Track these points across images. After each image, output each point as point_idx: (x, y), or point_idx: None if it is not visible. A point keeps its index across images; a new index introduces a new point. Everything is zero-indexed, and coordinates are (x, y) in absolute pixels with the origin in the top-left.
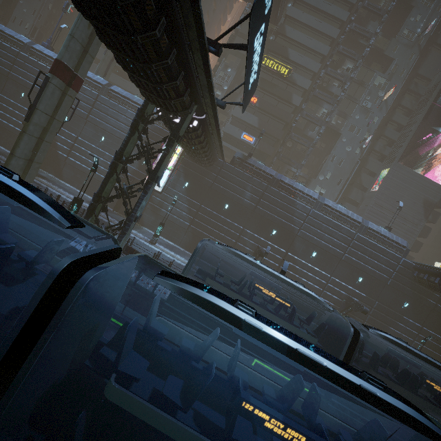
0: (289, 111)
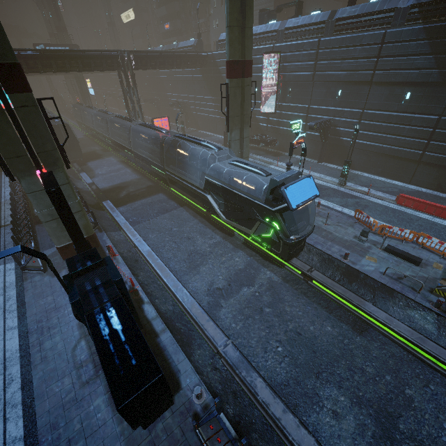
0: None
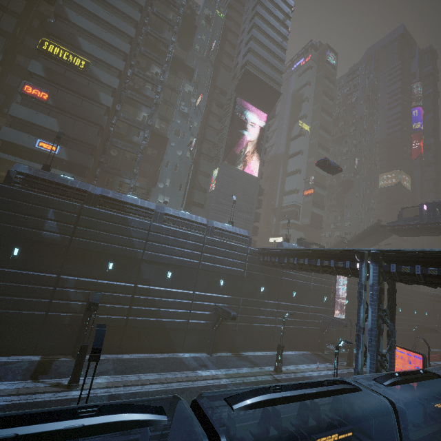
0: (100, 113)
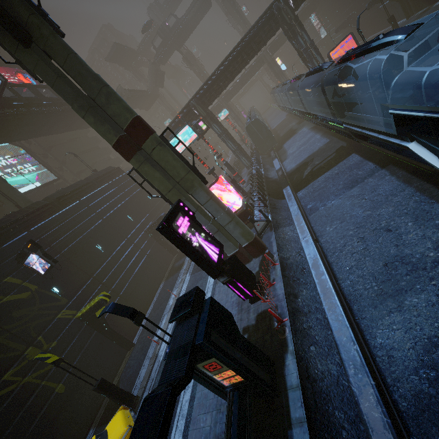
0: None
